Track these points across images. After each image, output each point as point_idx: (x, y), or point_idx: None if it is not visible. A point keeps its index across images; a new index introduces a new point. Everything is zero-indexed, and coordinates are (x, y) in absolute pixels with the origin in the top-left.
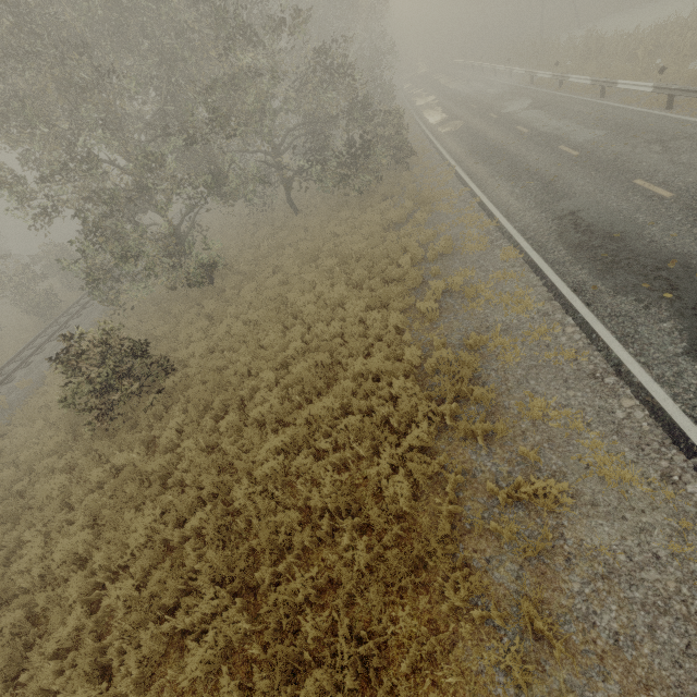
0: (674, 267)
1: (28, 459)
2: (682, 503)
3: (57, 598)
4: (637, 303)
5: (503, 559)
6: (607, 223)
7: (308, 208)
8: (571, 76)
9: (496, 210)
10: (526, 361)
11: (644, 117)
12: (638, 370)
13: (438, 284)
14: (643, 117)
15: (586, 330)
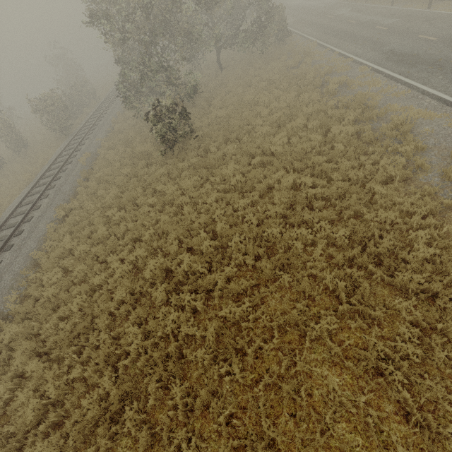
0: (441, 61)
1: (132, 170)
2: (451, 117)
3: (196, 196)
4: (428, 73)
5: (392, 141)
6: (409, 52)
7: (229, 66)
8: None
9: (350, 55)
10: (384, 98)
11: (417, 12)
12: (431, 90)
13: (335, 79)
14: (416, 12)
15: (407, 85)
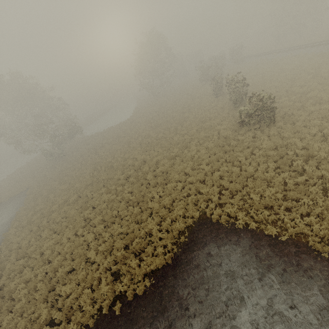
0: None
1: None
2: None
3: None
4: None
5: None
6: None
7: None
8: None
9: None
10: None
11: None
12: None
13: None
14: None
15: None
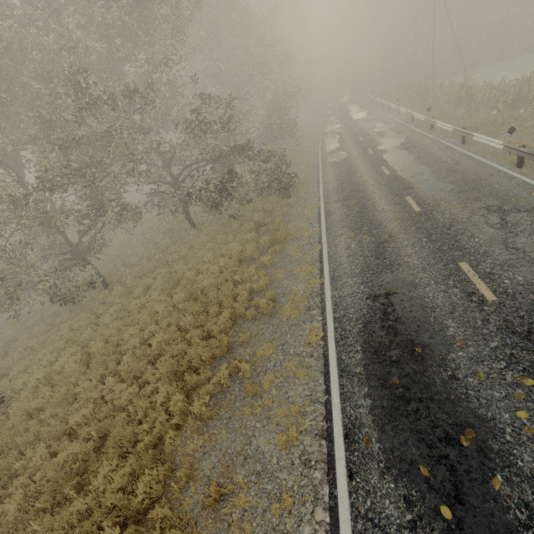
0: (468, 446)
1: None
2: None
3: None
4: (405, 507)
5: None
6: (414, 324)
7: (203, 224)
8: (437, 122)
9: (327, 266)
10: None
11: (492, 174)
12: None
13: (221, 373)
14: (491, 174)
15: (333, 530)
